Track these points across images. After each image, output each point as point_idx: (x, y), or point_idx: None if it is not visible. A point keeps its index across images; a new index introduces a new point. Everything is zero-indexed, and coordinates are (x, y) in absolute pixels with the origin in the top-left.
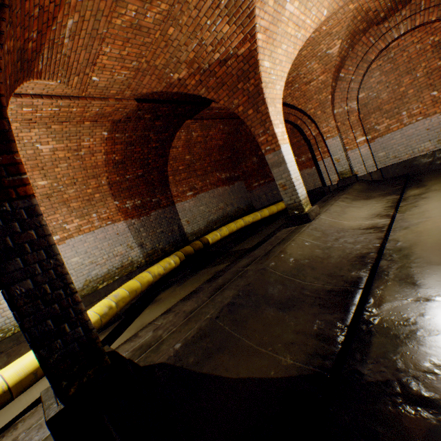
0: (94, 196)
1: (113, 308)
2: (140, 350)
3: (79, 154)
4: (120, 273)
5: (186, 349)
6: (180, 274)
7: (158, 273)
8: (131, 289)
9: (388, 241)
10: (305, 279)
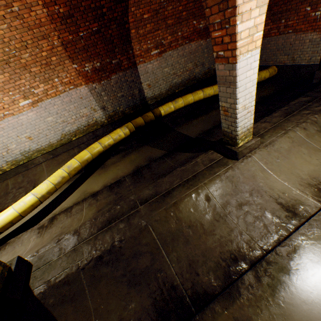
0: (50, 60)
1: (66, 177)
2: (40, 261)
3: (13, 10)
4: (88, 130)
5: (52, 290)
6: (128, 144)
7: (108, 144)
8: (82, 160)
9: (286, 241)
10: (170, 254)
